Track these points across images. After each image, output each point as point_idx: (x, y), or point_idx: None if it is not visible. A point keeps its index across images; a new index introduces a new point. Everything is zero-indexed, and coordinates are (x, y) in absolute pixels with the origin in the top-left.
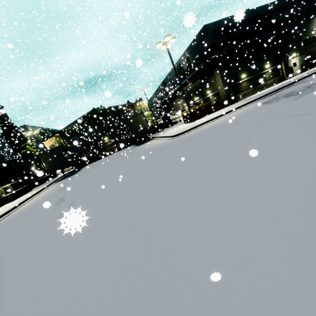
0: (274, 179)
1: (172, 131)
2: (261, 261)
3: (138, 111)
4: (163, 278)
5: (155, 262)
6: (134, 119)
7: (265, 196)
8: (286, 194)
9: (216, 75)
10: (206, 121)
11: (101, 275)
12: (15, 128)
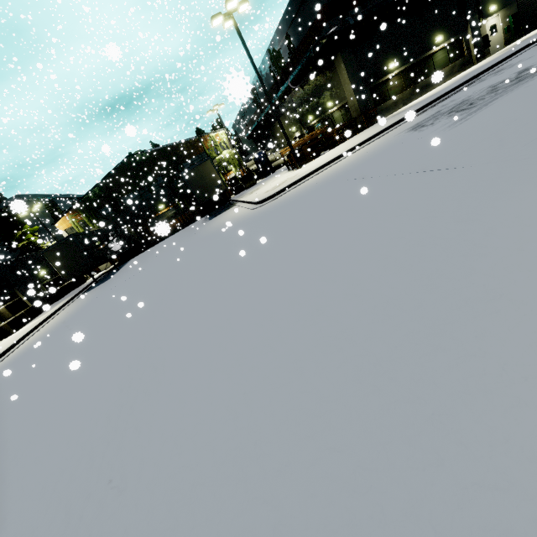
0: (312, 337)
1: (264, 188)
2: (196, 524)
3: (212, 151)
4: (83, 536)
5: (92, 501)
6: (196, 173)
7: (280, 376)
8: (305, 376)
9: (338, 69)
10: (315, 170)
11: (28, 516)
12: (3, 202)
